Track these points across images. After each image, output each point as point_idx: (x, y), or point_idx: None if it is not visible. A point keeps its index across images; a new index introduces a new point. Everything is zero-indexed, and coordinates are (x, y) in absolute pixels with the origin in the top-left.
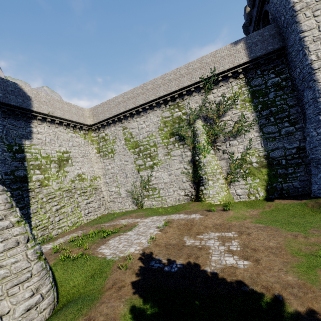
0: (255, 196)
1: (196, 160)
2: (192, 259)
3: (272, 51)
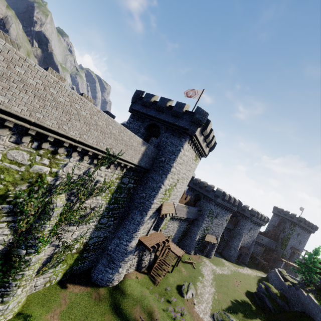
0: (51, 283)
1: (19, 254)
2: None
3: (146, 168)
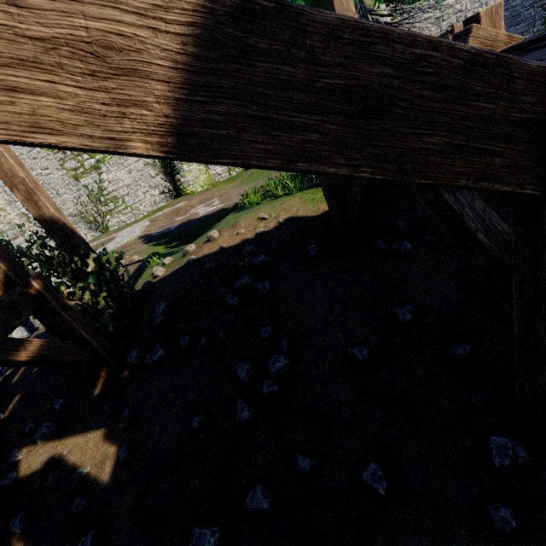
0: (235, 172)
1: None
2: (185, 220)
3: None
